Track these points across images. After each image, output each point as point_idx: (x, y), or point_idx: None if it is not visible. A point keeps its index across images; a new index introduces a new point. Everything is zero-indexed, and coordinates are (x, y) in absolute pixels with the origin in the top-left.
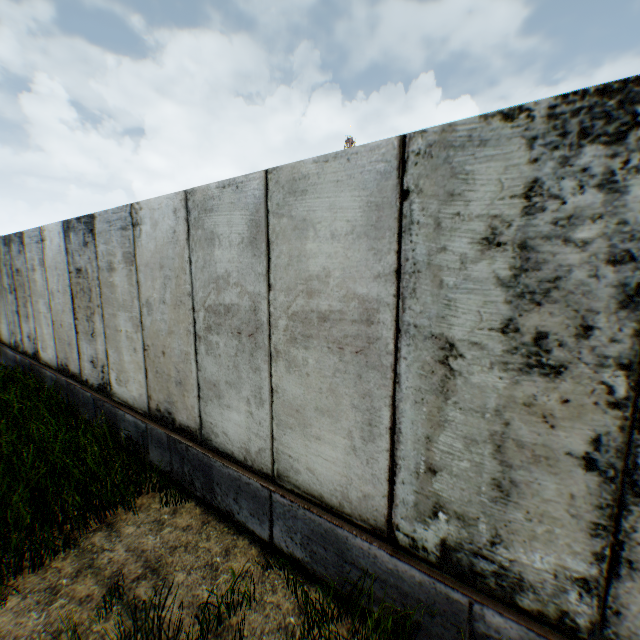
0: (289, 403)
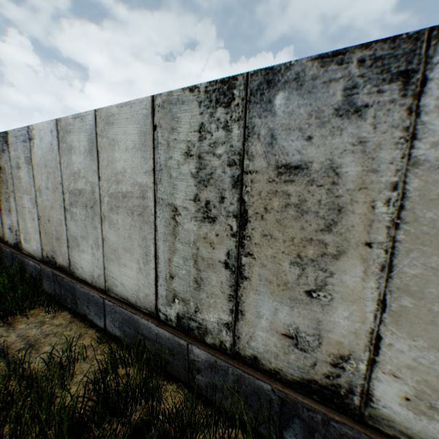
0: (111, 246)
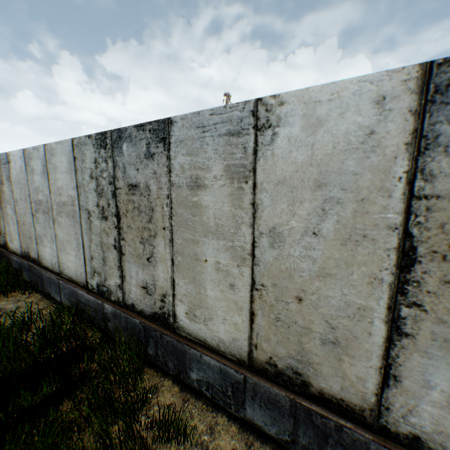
0: (61, 240)
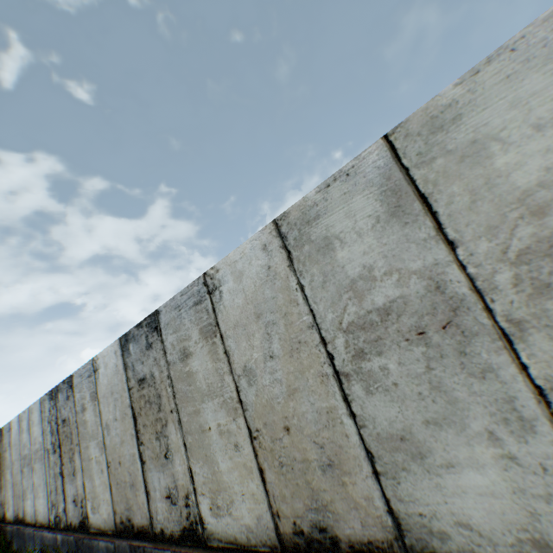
0: (37, 486)
